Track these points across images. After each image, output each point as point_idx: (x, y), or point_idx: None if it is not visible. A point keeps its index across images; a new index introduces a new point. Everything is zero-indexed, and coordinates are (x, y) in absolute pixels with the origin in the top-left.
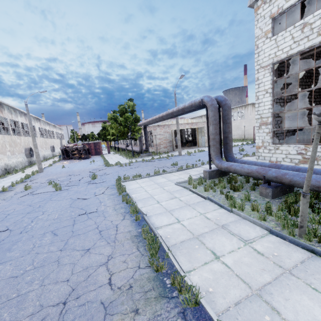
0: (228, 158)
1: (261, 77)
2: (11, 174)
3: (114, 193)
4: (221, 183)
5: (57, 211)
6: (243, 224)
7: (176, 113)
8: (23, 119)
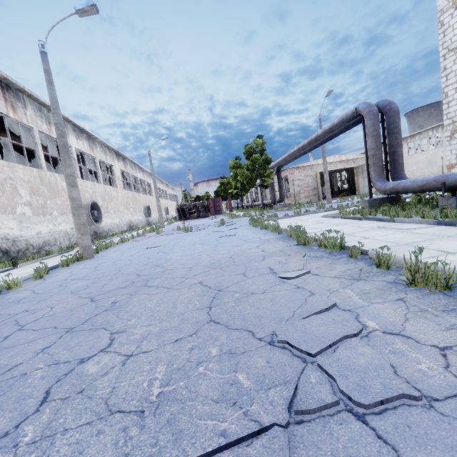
0: (398, 179)
1: (449, 65)
2: (135, 230)
3: (249, 227)
4: (385, 207)
5: (197, 238)
6: (404, 225)
7: (322, 137)
8: (141, 175)
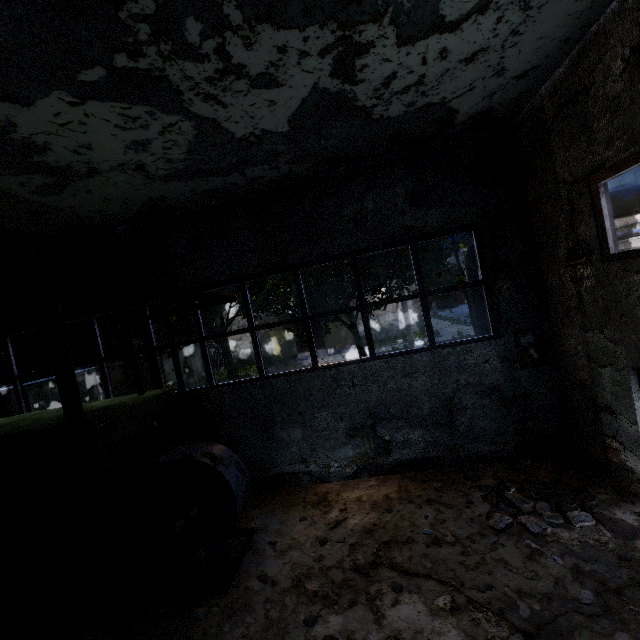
0: None
1: None
2: None
3: None
4: None
5: None
6: None
7: None
8: None
